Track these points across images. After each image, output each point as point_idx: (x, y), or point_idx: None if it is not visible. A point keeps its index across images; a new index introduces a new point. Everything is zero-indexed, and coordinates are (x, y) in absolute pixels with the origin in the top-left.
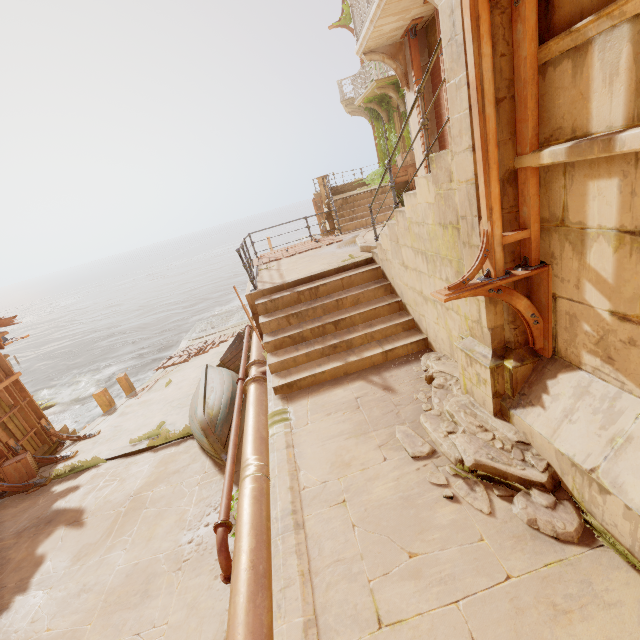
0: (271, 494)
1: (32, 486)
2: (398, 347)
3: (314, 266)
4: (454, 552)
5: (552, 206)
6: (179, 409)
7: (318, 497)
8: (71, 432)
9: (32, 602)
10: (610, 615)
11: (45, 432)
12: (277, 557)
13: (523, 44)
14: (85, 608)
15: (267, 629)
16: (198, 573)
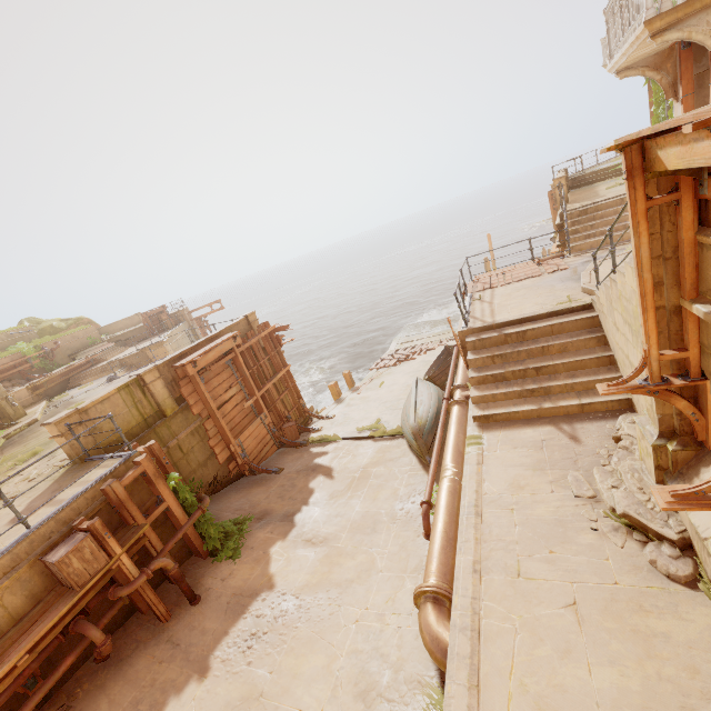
0: (462, 491)
1: (299, 444)
2: (596, 402)
3: (526, 305)
4: (582, 560)
5: (708, 339)
6: (391, 410)
7: (494, 502)
8: (315, 412)
9: (312, 512)
10: (679, 623)
11: (302, 409)
12: (462, 526)
13: (682, 231)
14: (340, 525)
15: (451, 566)
16: (406, 529)
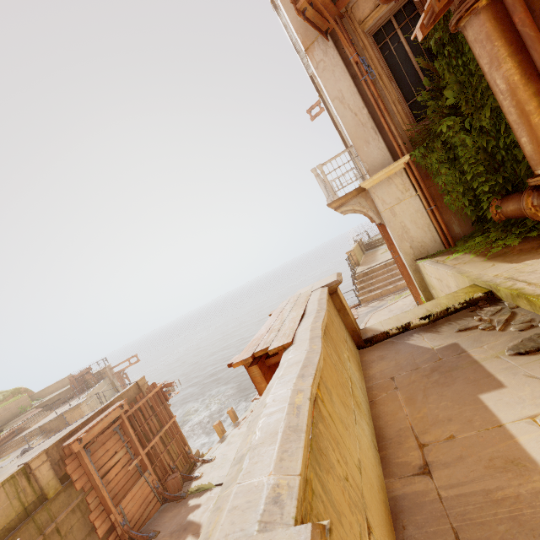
0: None
1: (179, 497)
2: None
3: None
4: None
5: None
6: None
7: None
8: (201, 455)
9: None
10: None
11: (187, 455)
12: None
13: None
14: None
15: None
16: None
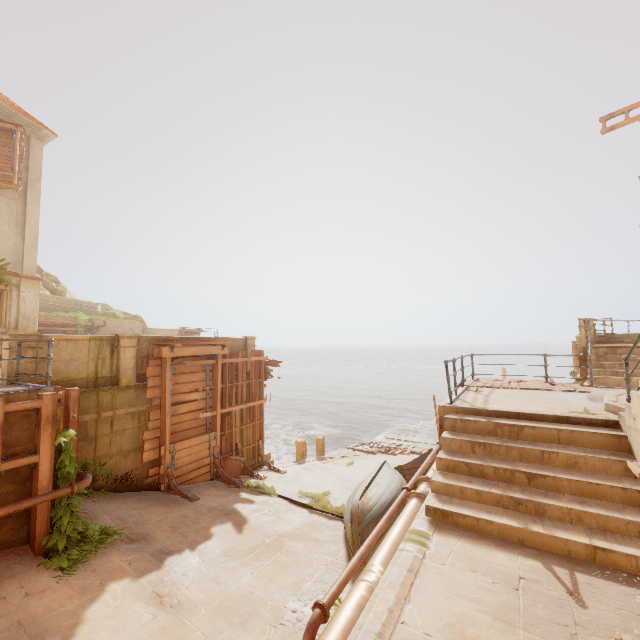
0: (369, 601)
1: (233, 483)
2: (618, 552)
3: (529, 405)
4: None
5: None
6: (346, 490)
7: None
8: (271, 461)
9: (191, 560)
10: None
11: (258, 450)
12: None
13: None
14: (209, 594)
15: None
16: None
